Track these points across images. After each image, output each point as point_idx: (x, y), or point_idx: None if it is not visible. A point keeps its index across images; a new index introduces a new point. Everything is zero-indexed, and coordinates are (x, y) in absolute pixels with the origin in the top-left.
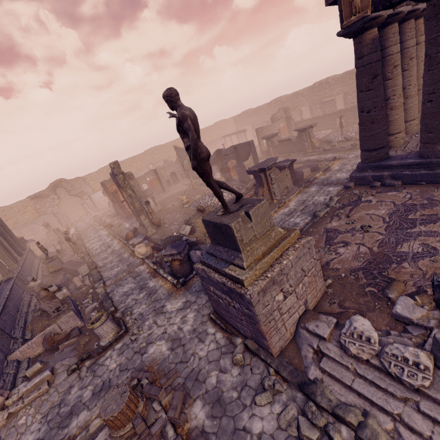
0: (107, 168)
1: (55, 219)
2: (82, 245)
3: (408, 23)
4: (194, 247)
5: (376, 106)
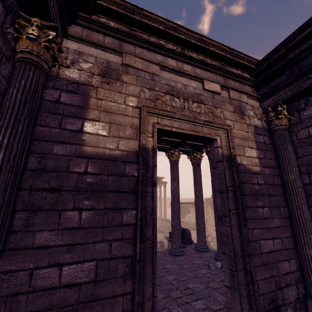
0: None
1: None
2: None
3: None
4: None
5: None
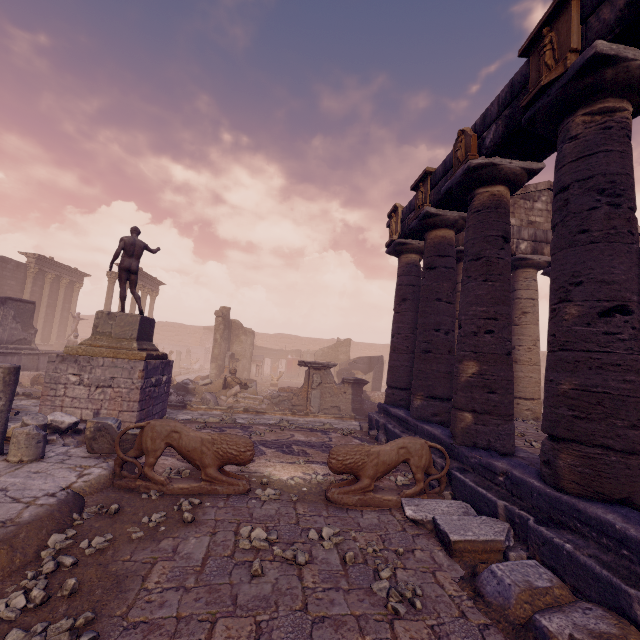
0: (283, 335)
1: (203, 354)
2: (178, 373)
3: (523, 271)
4: (183, 392)
5: (399, 332)
